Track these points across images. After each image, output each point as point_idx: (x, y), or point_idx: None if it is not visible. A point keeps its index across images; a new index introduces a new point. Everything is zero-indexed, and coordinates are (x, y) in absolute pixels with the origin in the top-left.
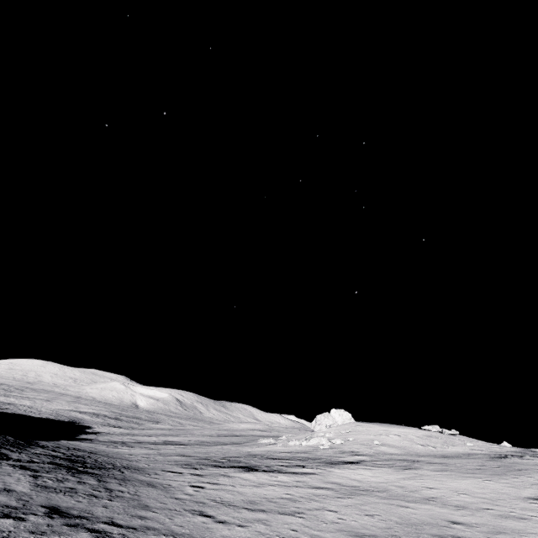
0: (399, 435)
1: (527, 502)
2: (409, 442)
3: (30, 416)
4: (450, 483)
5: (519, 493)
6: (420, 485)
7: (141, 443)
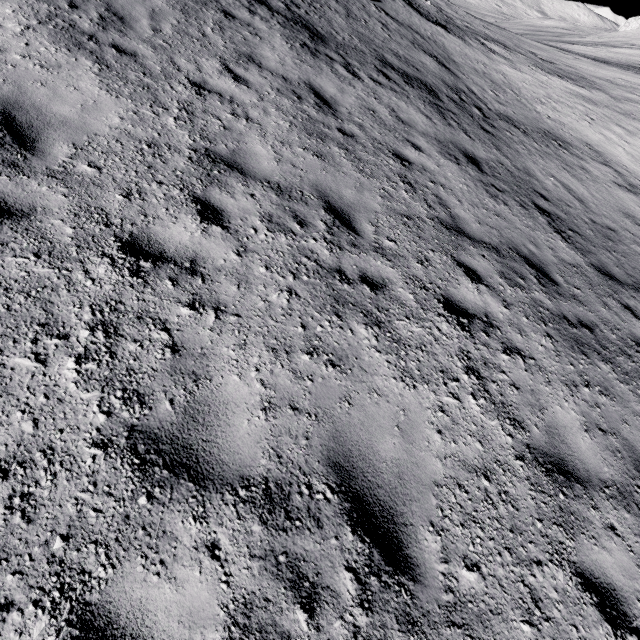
0: None
1: None
2: None
3: None
4: None
5: None
6: None
7: None
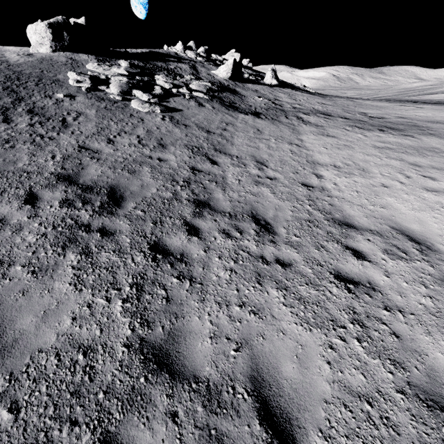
0: None
1: None
2: None
3: None
4: None
5: None
6: None
7: None
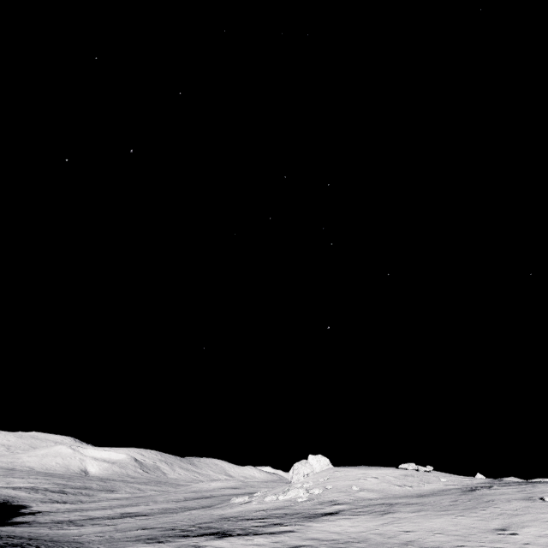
0: (377, 477)
1: (495, 533)
2: (387, 484)
3: None
4: (426, 524)
5: (488, 525)
6: (398, 529)
7: (93, 519)
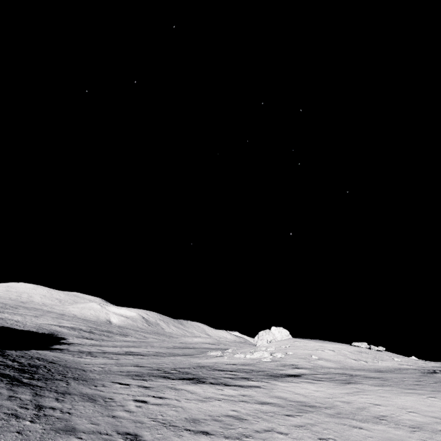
0: (334, 350)
1: None
2: (343, 357)
3: (15, 329)
4: (395, 400)
5: None
6: (366, 401)
7: (105, 353)
